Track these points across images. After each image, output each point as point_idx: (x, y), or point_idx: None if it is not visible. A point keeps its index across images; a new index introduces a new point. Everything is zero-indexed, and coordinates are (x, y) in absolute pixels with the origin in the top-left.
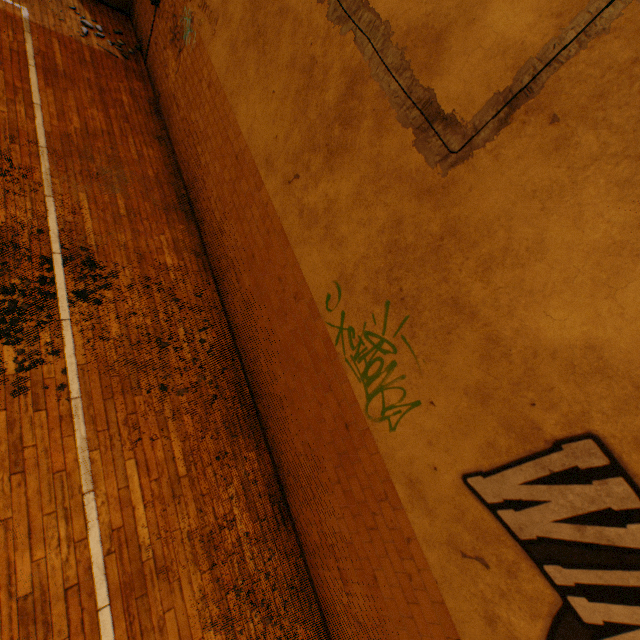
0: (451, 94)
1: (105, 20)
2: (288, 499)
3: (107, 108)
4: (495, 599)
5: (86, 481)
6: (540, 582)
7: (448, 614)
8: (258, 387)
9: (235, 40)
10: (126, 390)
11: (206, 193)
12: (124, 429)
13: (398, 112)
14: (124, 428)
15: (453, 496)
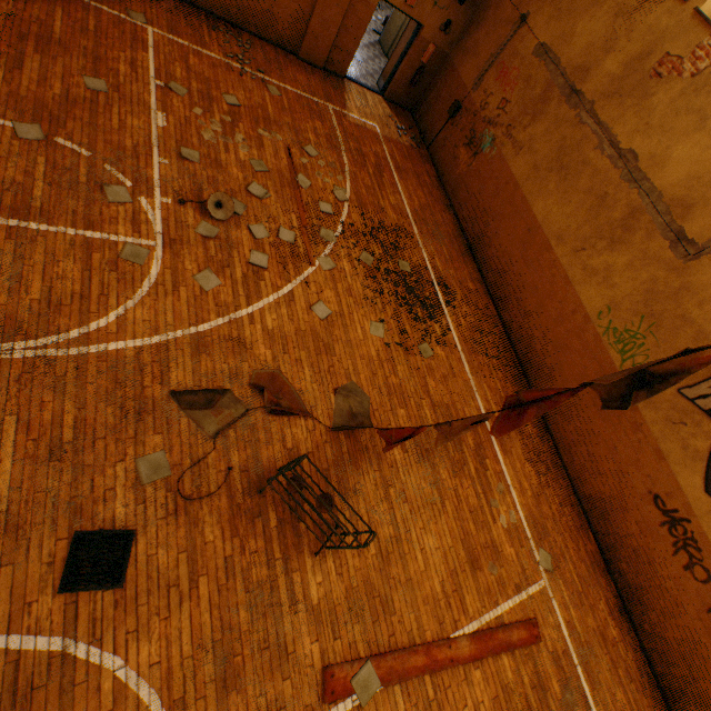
0: (692, 231)
1: (402, 120)
2: (548, 422)
3: (422, 188)
4: (688, 437)
5: (473, 387)
6: (710, 424)
7: (660, 451)
8: (528, 362)
9: (538, 165)
10: (474, 352)
11: (491, 246)
12: (478, 370)
13: (661, 232)
14: (478, 369)
15: (670, 399)
